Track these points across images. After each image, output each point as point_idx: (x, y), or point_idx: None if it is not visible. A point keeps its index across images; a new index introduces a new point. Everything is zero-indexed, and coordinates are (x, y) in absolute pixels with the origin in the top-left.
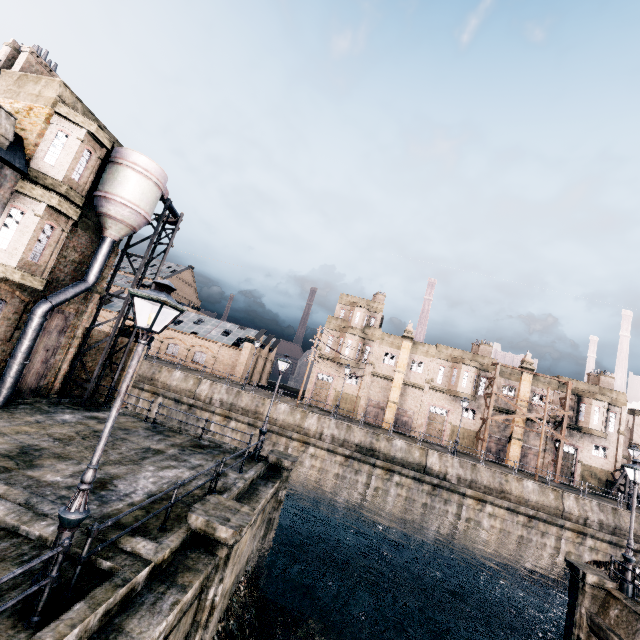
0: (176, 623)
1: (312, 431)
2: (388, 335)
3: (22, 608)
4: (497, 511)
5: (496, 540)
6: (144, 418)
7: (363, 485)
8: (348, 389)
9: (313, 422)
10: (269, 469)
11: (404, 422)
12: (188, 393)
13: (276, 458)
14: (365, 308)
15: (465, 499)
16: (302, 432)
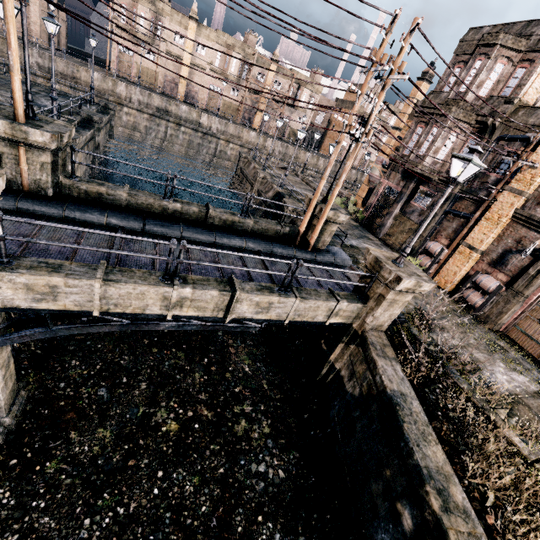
0: (90, 141)
1: (123, 96)
2: (177, 13)
3: None
4: (235, 147)
5: (233, 160)
6: (2, 73)
7: (163, 133)
8: (148, 64)
9: (123, 89)
10: (102, 110)
11: (192, 96)
12: (0, 53)
13: (105, 104)
14: None
15: (220, 141)
16: (116, 96)
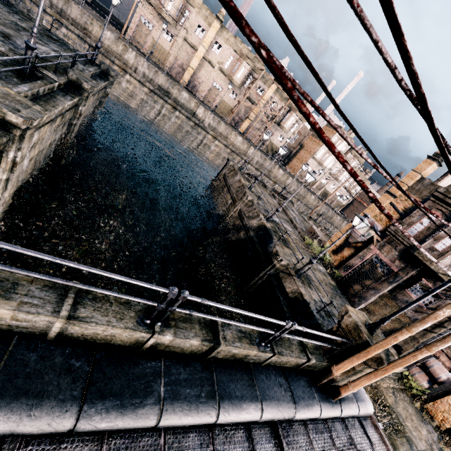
0: (69, 110)
1: (130, 64)
2: (206, 8)
3: (18, 73)
4: (220, 145)
5: (214, 156)
6: None
7: (157, 111)
8: (163, 43)
9: (132, 57)
10: (101, 73)
11: (195, 85)
12: None
13: (106, 68)
14: None
15: (208, 135)
16: (122, 62)
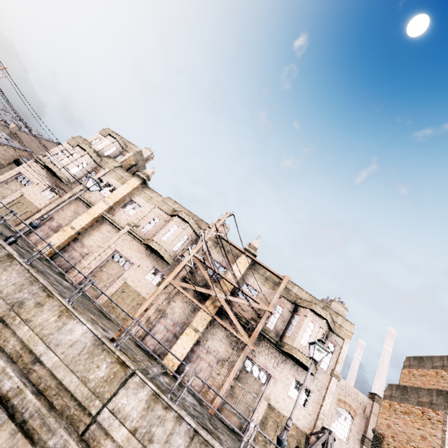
0: None
1: None
2: (124, 171)
3: None
4: None
5: None
6: None
7: None
8: (37, 199)
9: None
10: None
11: (71, 257)
12: None
13: None
14: (117, 140)
15: None
16: None
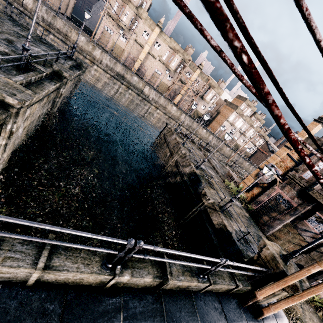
0: (53, 91)
1: (97, 58)
2: (150, 19)
3: (17, 67)
4: (160, 113)
5: (156, 120)
6: (3, 12)
7: (116, 90)
8: (120, 43)
9: (98, 53)
10: (77, 65)
11: (142, 71)
12: (17, 1)
13: (80, 61)
14: None
15: (152, 106)
16: (92, 56)
